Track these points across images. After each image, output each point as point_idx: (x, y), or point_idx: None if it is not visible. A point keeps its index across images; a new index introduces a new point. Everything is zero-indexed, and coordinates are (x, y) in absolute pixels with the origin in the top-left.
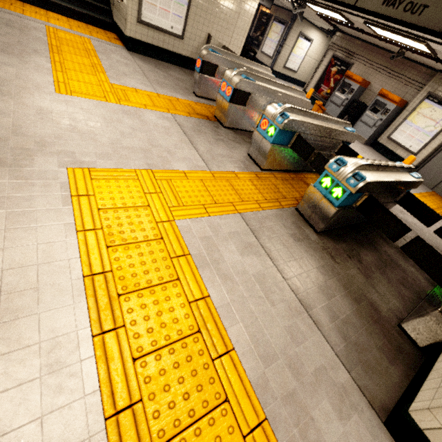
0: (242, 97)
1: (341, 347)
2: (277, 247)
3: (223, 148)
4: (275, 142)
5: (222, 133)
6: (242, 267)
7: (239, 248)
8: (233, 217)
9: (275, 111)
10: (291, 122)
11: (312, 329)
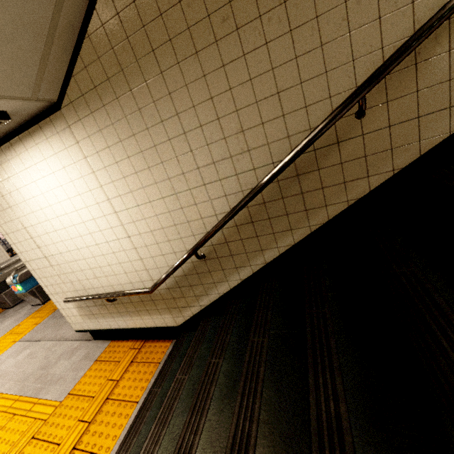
0: (1, 286)
1: (80, 335)
2: (47, 331)
3: (9, 320)
4: (28, 289)
5: (9, 313)
6: (15, 362)
7: (15, 355)
8: (12, 347)
9: (11, 279)
10: (22, 275)
11: (62, 344)
